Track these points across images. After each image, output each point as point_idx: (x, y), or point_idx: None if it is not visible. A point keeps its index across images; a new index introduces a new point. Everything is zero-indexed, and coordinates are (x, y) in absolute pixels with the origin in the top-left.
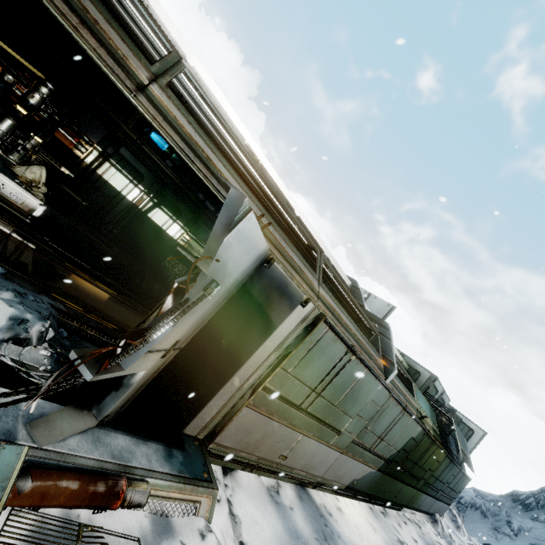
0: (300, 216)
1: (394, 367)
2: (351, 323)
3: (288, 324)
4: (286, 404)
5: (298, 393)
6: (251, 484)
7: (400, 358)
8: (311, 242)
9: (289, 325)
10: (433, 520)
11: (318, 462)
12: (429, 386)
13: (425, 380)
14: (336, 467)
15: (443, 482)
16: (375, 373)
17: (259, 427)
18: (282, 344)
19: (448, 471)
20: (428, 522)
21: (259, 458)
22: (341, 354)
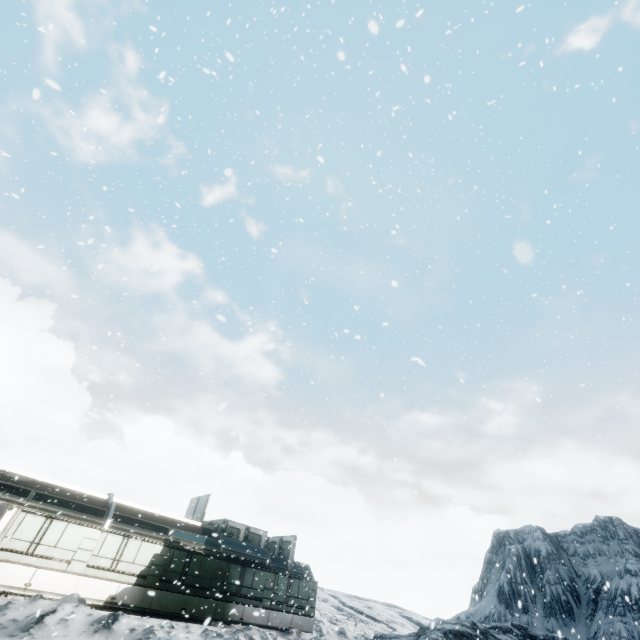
0: (48, 481)
1: (108, 518)
2: (62, 509)
3: (5, 519)
4: (16, 553)
5: (22, 546)
6: (4, 598)
7: (199, 524)
8: (26, 488)
9: (6, 520)
10: (286, 633)
11: (62, 585)
12: (224, 528)
13: (221, 526)
14: (83, 587)
15: (257, 589)
16: (77, 523)
17: (2, 568)
18: (5, 528)
19: (252, 576)
20: (277, 636)
21: (9, 587)
22: (44, 521)
